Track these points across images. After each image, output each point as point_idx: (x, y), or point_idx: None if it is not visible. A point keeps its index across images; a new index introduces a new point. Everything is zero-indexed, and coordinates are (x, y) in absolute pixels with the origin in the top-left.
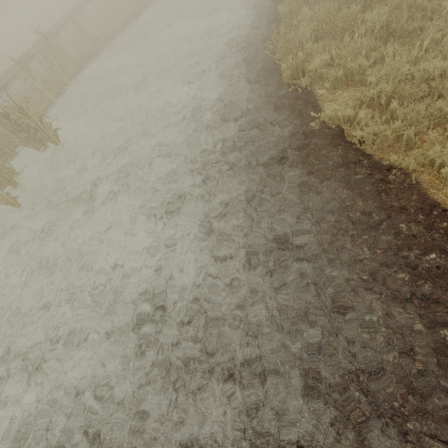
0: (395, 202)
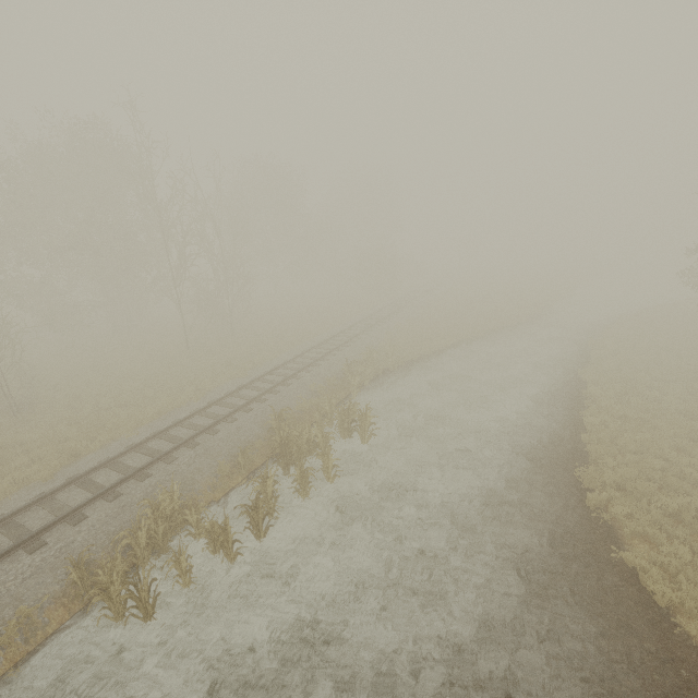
0: (679, 652)
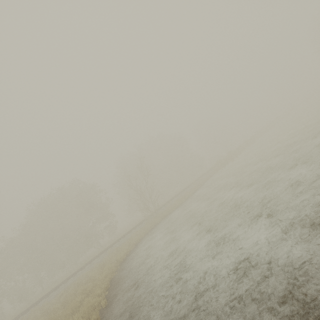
0: None
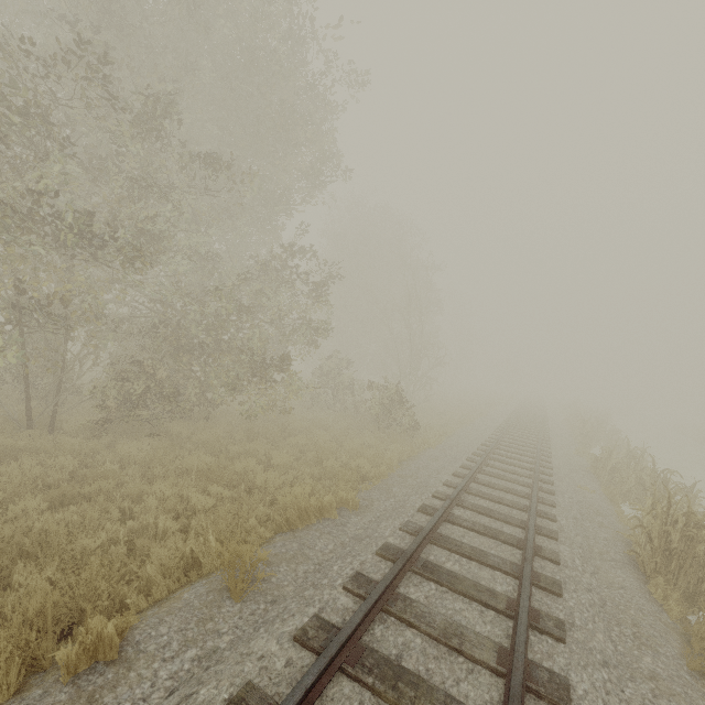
0: None
